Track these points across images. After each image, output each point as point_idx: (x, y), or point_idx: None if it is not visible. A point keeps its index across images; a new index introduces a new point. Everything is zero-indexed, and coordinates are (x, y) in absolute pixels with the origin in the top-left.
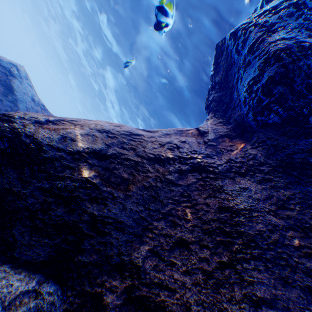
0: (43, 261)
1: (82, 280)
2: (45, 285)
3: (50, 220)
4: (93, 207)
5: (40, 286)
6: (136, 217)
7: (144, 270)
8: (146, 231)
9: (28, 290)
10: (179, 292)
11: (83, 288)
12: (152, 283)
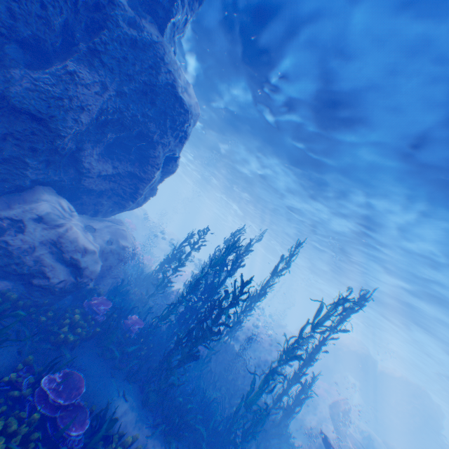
0: None
1: None
2: None
3: None
4: None
5: None
6: None
7: None
8: None
9: None
10: None
11: None
12: None
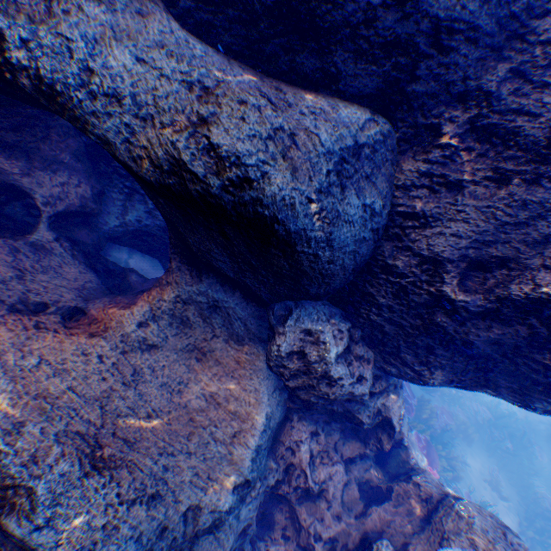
0: (369, 94)
1: (412, 114)
2: (377, 119)
3: (376, 39)
4: (439, 6)
5: (374, 119)
6: (503, 16)
7: (497, 98)
8: (510, 43)
9: (369, 120)
10: (544, 119)
11: (415, 121)
12: (507, 112)
